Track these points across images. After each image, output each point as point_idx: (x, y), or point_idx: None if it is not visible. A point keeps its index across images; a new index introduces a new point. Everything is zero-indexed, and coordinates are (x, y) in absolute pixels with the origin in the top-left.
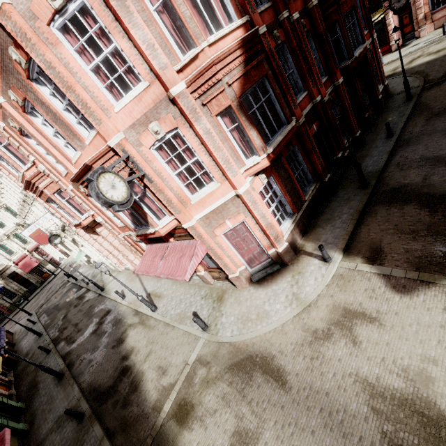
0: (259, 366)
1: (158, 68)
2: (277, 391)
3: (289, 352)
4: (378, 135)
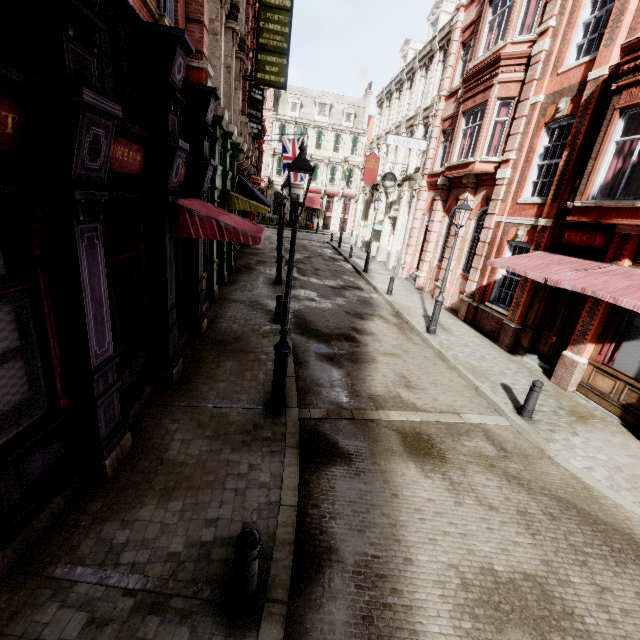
0: None
1: None
2: None
3: None
4: None
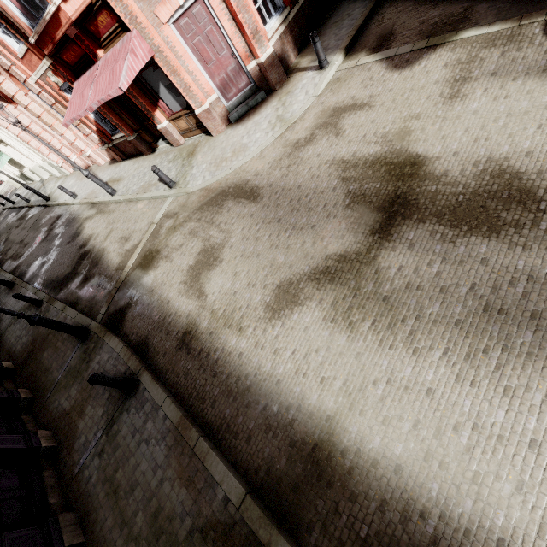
0: (231, 195)
1: None
2: (248, 206)
3: (265, 171)
4: None
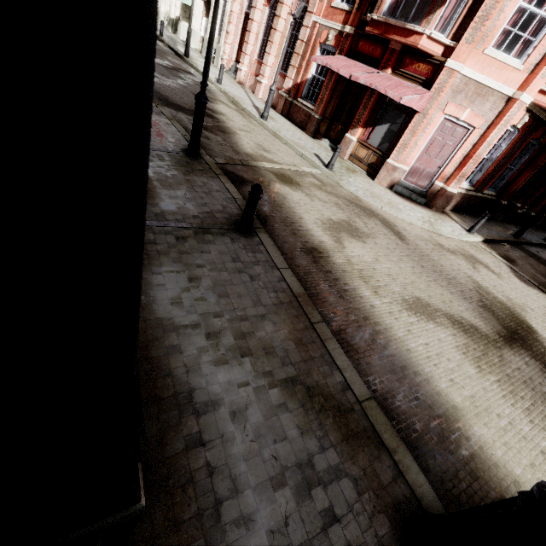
0: (380, 219)
1: None
2: (394, 237)
3: (413, 234)
4: (536, 233)
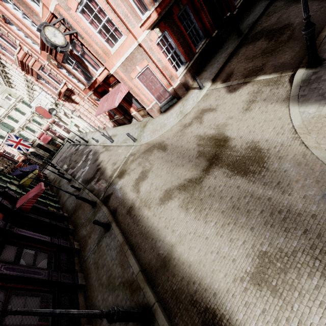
0: (156, 147)
1: None
2: (162, 153)
3: (171, 137)
4: None
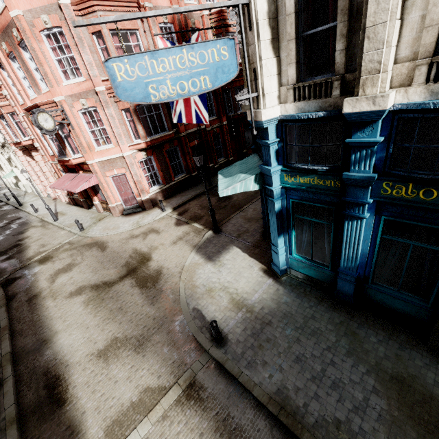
0: (98, 245)
1: (92, 75)
2: (99, 252)
3: (116, 241)
4: None
